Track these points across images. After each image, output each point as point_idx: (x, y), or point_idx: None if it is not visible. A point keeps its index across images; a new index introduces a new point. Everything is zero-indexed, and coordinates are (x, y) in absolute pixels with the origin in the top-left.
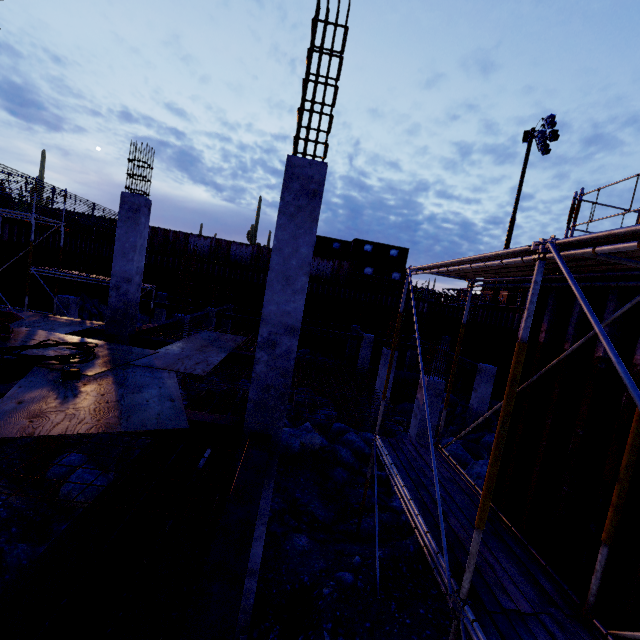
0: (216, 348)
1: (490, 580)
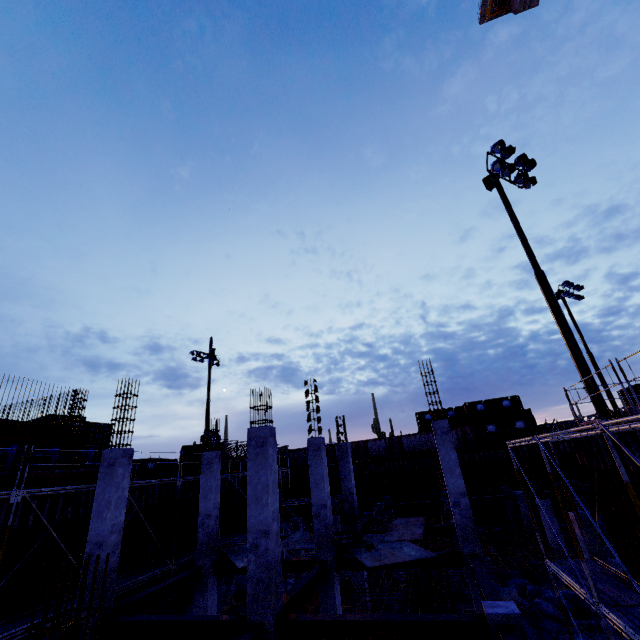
0: (413, 526)
1: (616, 599)
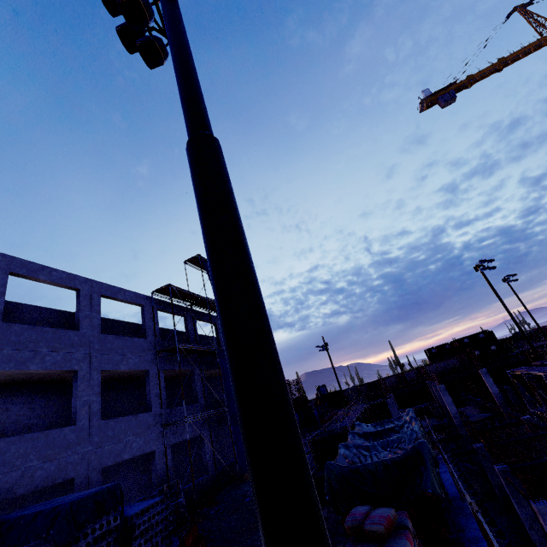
0: (472, 409)
1: None
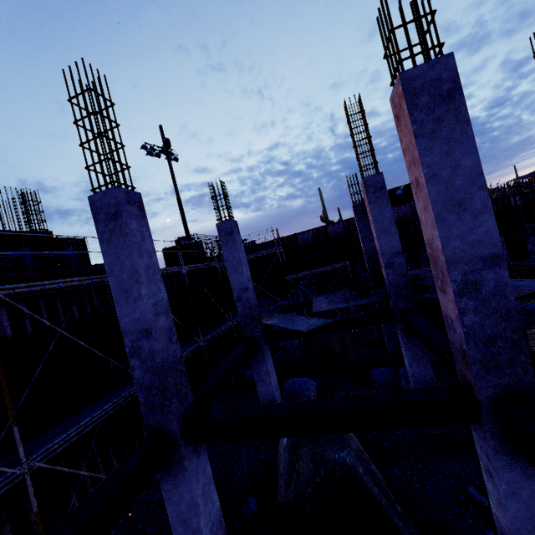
0: None
1: None
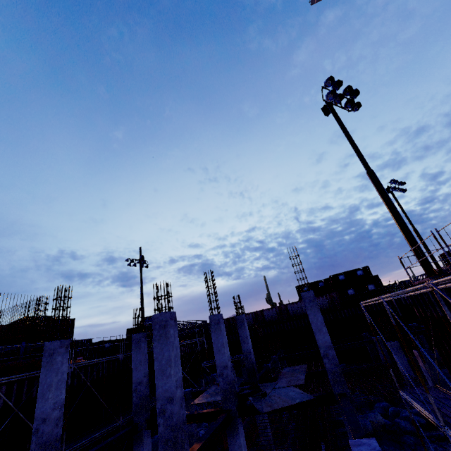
0: (298, 373)
1: None
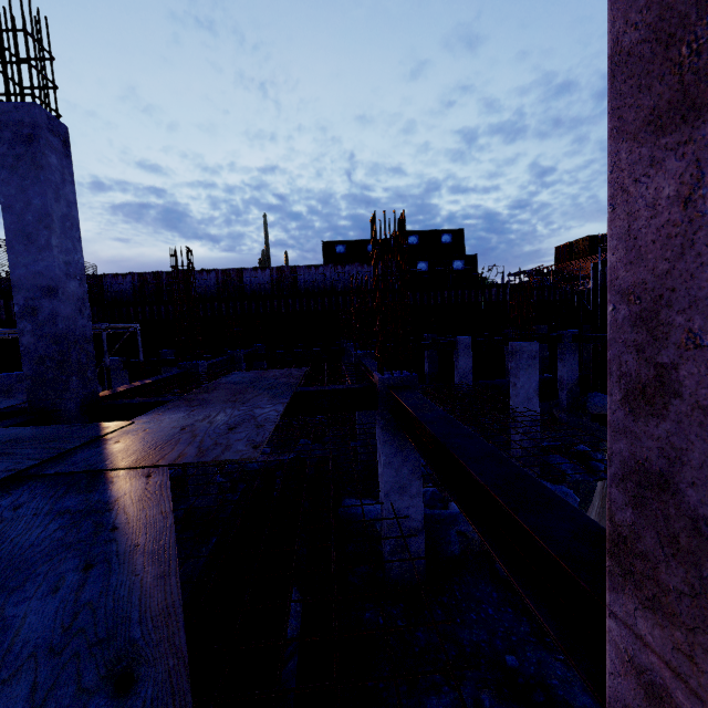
0: (263, 391)
1: None
